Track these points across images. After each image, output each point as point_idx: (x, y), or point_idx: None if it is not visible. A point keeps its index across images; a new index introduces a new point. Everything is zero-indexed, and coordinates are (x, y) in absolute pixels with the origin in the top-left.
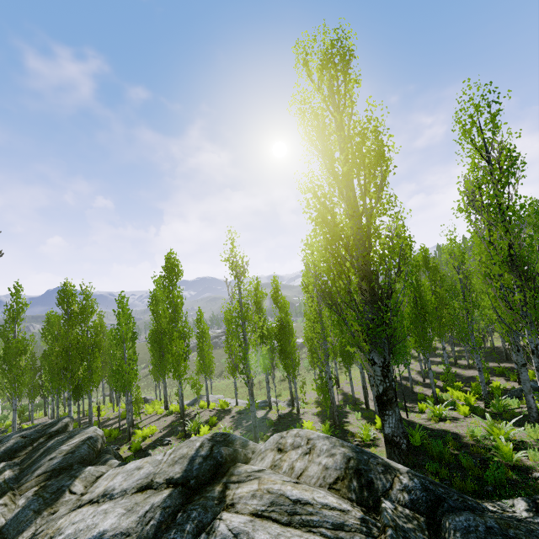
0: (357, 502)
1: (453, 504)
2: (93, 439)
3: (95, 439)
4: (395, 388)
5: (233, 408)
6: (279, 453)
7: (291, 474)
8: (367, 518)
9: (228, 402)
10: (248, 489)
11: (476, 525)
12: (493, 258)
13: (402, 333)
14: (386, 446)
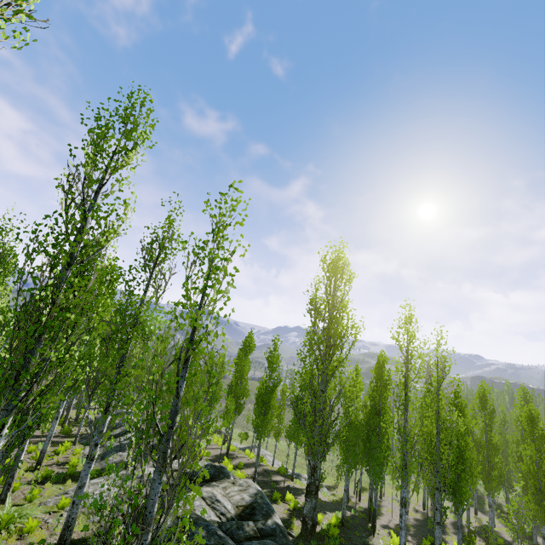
0: (241, 516)
1: (277, 540)
2: None
3: None
4: (317, 486)
5: (265, 466)
6: (232, 484)
7: (228, 493)
8: (235, 519)
9: (266, 460)
10: (207, 489)
11: (269, 543)
12: (430, 425)
13: (324, 450)
14: (302, 522)
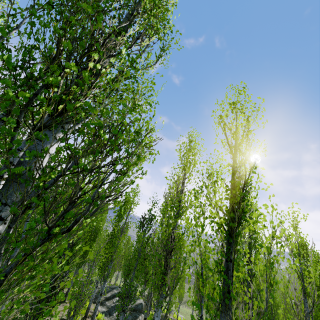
0: None
1: None
2: (142, 304)
3: (142, 305)
4: None
5: None
6: None
7: None
8: None
9: None
10: None
11: None
12: None
13: None
14: None
